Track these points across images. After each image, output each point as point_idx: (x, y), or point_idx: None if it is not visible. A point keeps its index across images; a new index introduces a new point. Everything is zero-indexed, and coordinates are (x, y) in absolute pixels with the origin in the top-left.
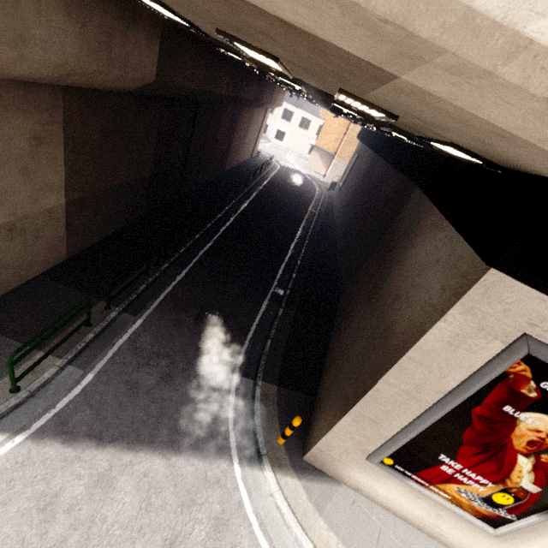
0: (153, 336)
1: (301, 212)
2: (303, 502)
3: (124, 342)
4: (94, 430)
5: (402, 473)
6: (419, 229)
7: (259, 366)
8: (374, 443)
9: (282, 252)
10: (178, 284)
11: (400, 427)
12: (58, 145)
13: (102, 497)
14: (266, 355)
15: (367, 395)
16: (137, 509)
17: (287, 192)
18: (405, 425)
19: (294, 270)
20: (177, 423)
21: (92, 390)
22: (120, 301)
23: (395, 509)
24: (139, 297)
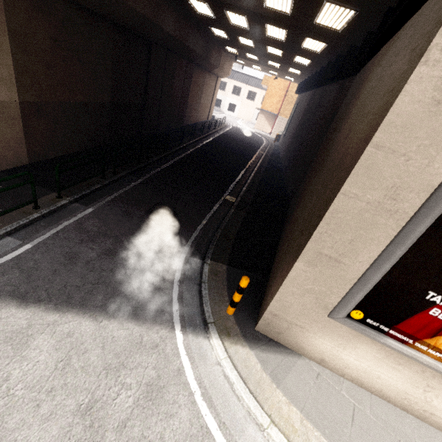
0: (102, 221)
1: (251, 152)
2: (257, 372)
3: (71, 224)
4: (19, 290)
5: (377, 330)
6: (364, 82)
7: (208, 249)
8: (337, 293)
9: (233, 174)
10: (133, 188)
11: (369, 261)
12: (2, 35)
13: (11, 354)
14: (216, 241)
15: (323, 221)
16: (51, 368)
17: (238, 140)
18: (376, 257)
19: (245, 185)
20: (115, 290)
21: (26, 258)
22: (73, 194)
23: (369, 384)
24: (94, 193)
